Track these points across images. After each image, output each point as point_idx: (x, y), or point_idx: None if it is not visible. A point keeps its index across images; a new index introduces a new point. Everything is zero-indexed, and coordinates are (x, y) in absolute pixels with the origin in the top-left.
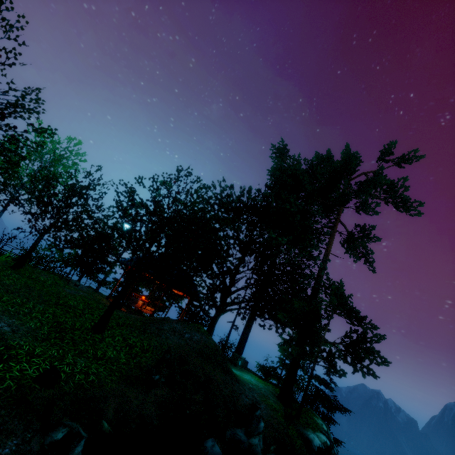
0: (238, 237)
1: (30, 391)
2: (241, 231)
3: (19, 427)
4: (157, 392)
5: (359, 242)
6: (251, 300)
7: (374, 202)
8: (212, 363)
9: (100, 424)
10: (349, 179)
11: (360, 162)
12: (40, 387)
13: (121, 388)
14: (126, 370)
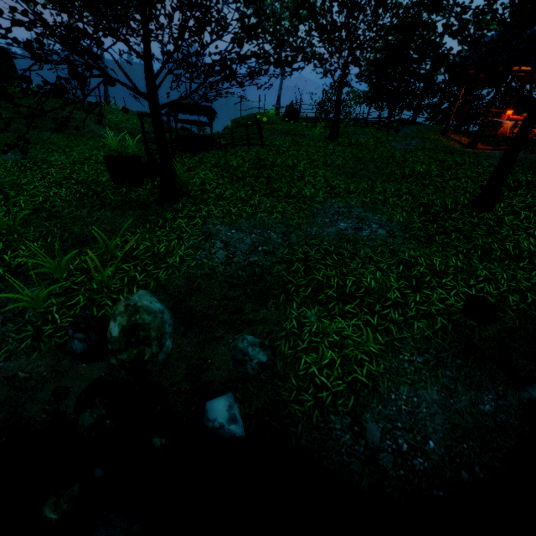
0: None
1: (469, 331)
2: None
3: (484, 378)
4: None
5: None
6: None
7: None
8: None
9: None
10: None
11: None
12: (476, 323)
13: None
14: None
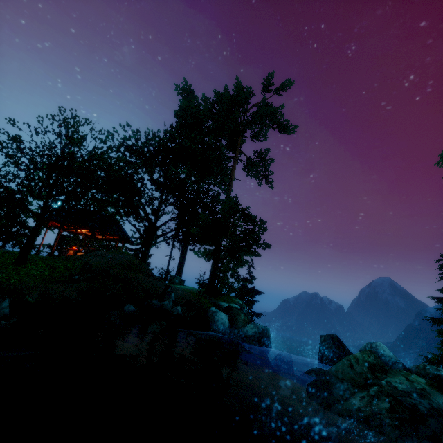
0: (154, 179)
1: None
2: (154, 172)
3: None
4: (78, 285)
5: (256, 165)
6: (175, 229)
7: (264, 129)
8: (134, 271)
9: (25, 298)
10: (244, 112)
11: (253, 95)
12: None
13: (44, 285)
14: (48, 278)
